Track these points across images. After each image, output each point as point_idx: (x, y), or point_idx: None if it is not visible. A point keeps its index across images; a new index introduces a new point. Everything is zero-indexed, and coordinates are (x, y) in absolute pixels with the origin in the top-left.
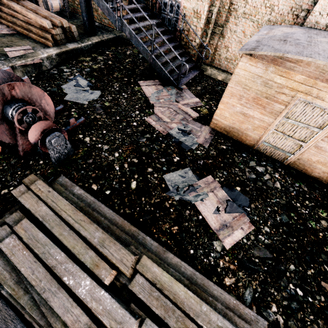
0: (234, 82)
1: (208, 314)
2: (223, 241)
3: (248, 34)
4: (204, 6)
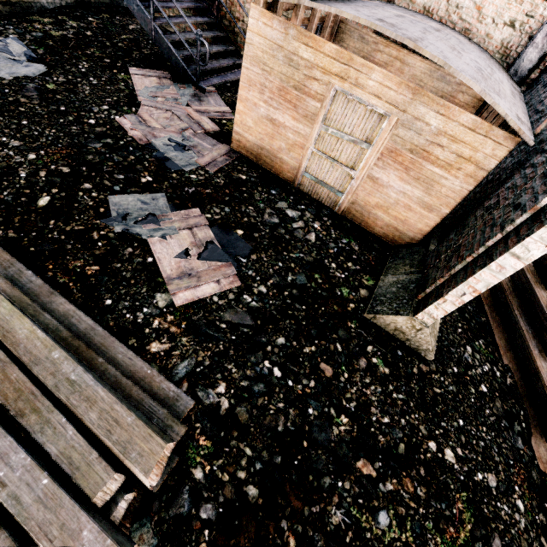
0: (249, 58)
1: (58, 363)
2: (175, 294)
3: None
4: None
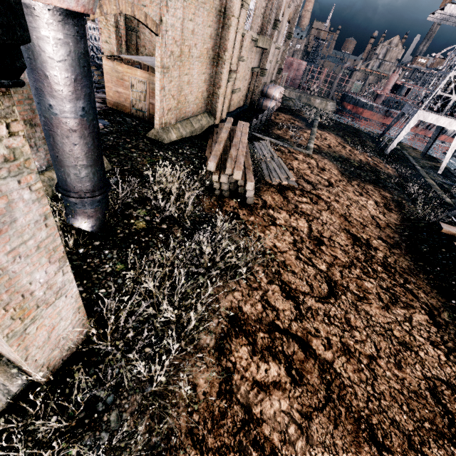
0: (105, 73)
1: None
2: None
3: None
4: (114, 48)
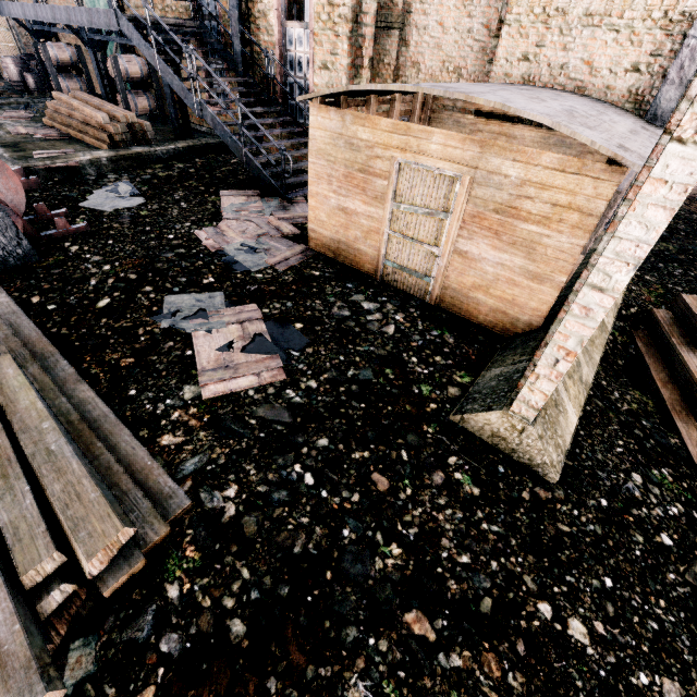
0: (314, 153)
1: (45, 433)
2: (205, 386)
3: None
4: (341, 79)
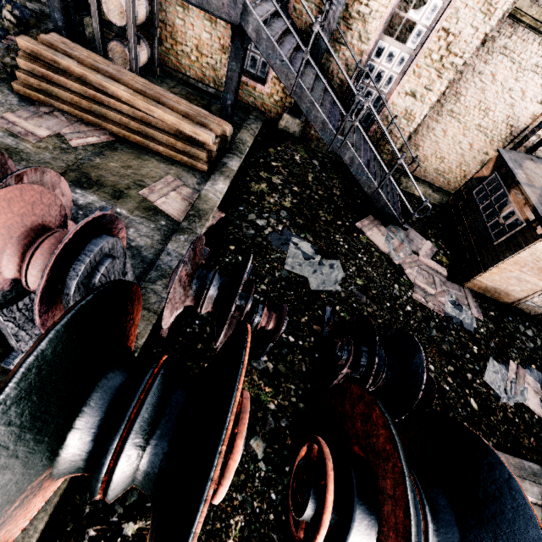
0: (526, 253)
1: None
2: None
3: (450, 134)
4: (423, 109)
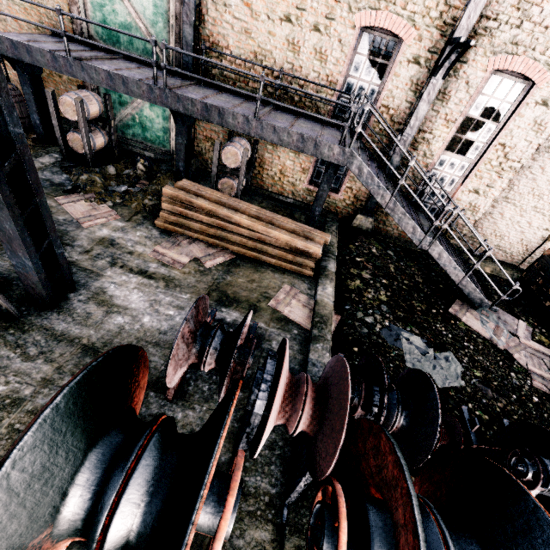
0: None
1: None
2: None
3: (507, 216)
4: (487, 202)
